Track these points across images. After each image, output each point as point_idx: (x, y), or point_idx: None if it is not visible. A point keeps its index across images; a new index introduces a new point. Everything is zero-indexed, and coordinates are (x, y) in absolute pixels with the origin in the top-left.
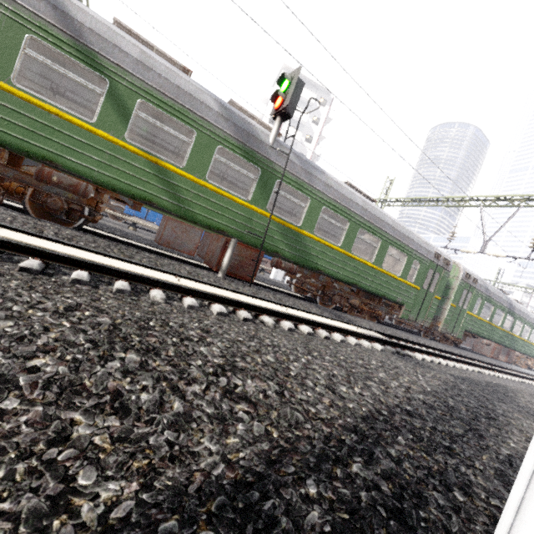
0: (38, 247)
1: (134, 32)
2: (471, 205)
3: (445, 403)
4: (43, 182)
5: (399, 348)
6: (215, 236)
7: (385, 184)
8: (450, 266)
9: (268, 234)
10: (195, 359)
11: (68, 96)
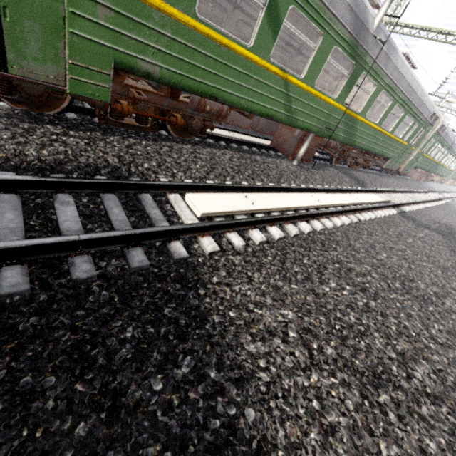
0: (287, 214)
1: None
2: None
3: None
4: (198, 111)
5: (398, 206)
6: None
7: None
8: (436, 122)
9: (336, 125)
10: (430, 296)
11: None
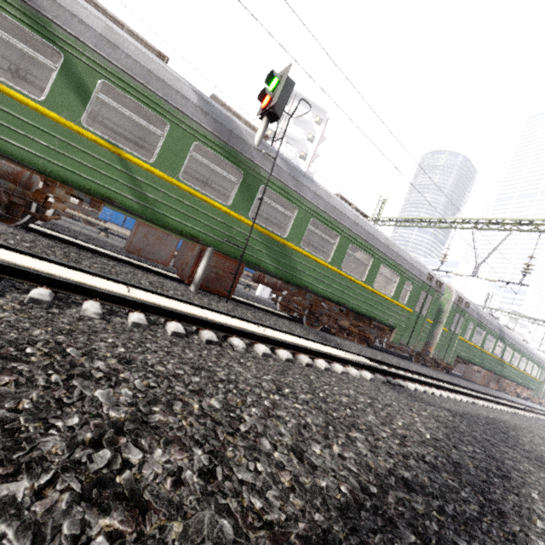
0: None
1: (101, 6)
2: (463, 227)
3: (449, 457)
4: None
5: (390, 376)
6: (191, 245)
7: (377, 203)
8: (443, 288)
9: (249, 244)
10: (71, 413)
11: (28, 79)
